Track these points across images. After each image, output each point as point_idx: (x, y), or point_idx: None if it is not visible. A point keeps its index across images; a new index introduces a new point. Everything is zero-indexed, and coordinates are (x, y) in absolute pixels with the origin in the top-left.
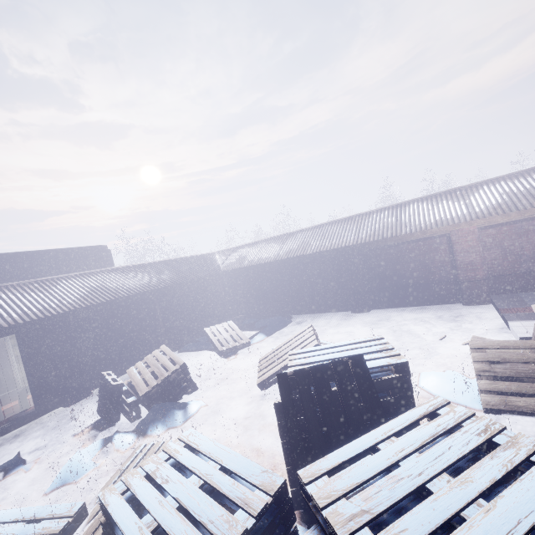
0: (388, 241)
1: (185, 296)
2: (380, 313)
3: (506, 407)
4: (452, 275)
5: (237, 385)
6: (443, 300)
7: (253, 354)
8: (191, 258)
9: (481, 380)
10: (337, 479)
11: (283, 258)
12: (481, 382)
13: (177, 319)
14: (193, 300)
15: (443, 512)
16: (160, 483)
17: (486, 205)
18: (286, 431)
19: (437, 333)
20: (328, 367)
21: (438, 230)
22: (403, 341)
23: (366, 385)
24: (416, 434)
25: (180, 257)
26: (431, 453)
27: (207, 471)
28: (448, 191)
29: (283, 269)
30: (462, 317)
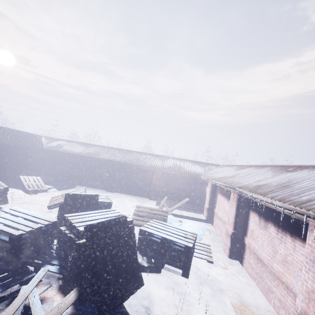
0: (132, 165)
1: (12, 154)
2: (118, 194)
3: (136, 223)
4: (149, 186)
5: (34, 206)
6: (143, 195)
7: (47, 196)
8: (25, 133)
9: (133, 216)
10: (76, 216)
11: (84, 155)
12: (133, 216)
13: (0, 165)
14: (16, 158)
15: (99, 221)
16: (3, 217)
17: (168, 165)
18: (61, 213)
19: (134, 206)
20: (85, 195)
21: (150, 168)
22: (121, 206)
23: (95, 203)
24: (102, 213)
25: (17, 130)
26: (103, 215)
27: (26, 216)
28: (160, 155)
29: (82, 160)
30: (145, 202)
